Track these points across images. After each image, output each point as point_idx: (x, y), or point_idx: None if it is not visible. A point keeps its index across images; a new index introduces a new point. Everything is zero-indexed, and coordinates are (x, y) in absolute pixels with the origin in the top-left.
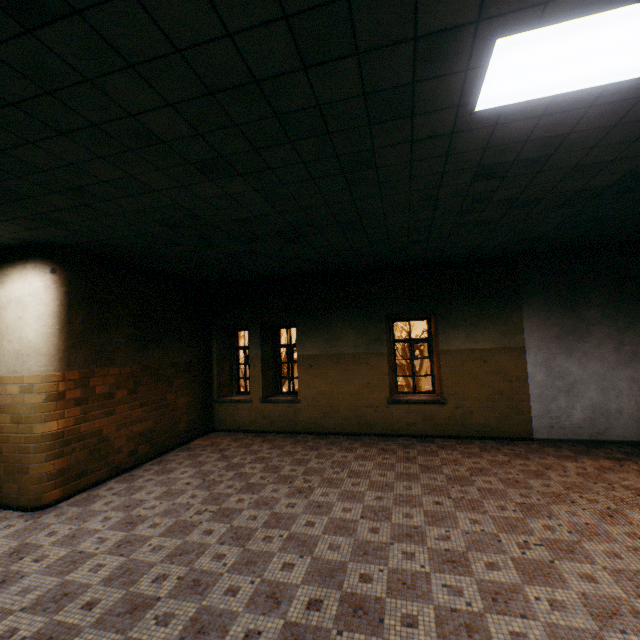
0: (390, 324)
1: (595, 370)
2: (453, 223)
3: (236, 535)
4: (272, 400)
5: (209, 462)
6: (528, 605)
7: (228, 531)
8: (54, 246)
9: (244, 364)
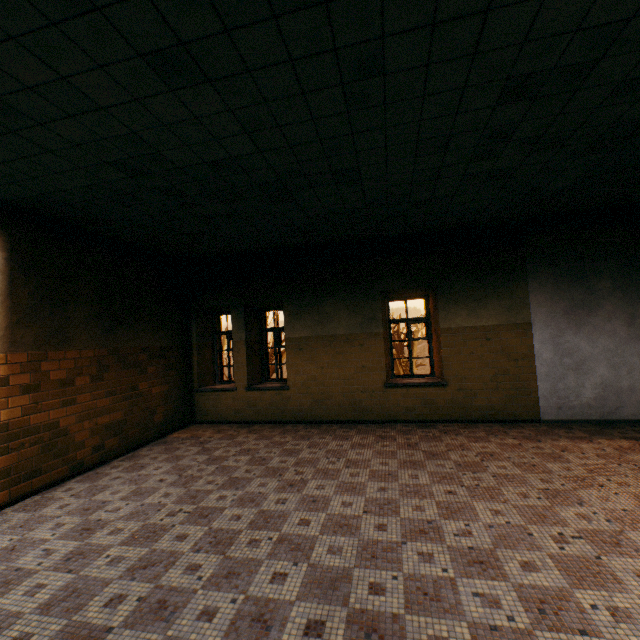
0: (385, 303)
1: (606, 345)
2: (463, 174)
3: (215, 540)
4: (258, 387)
5: (187, 456)
6: (585, 616)
7: (206, 535)
8: None
9: (227, 350)
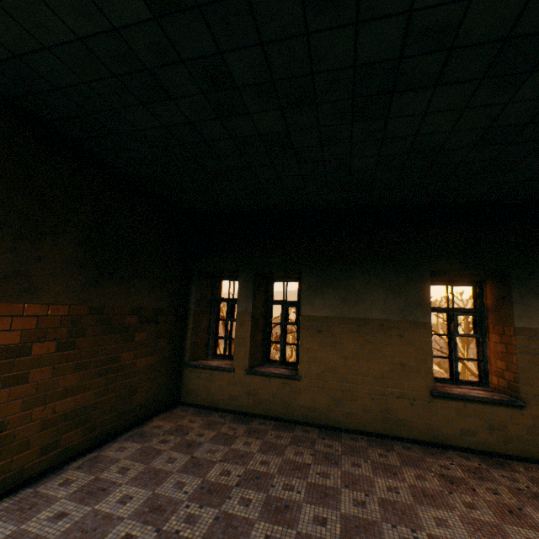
0: None
1: None
2: None
3: None
4: (262, 372)
5: (170, 474)
6: None
7: None
8: None
9: (226, 320)
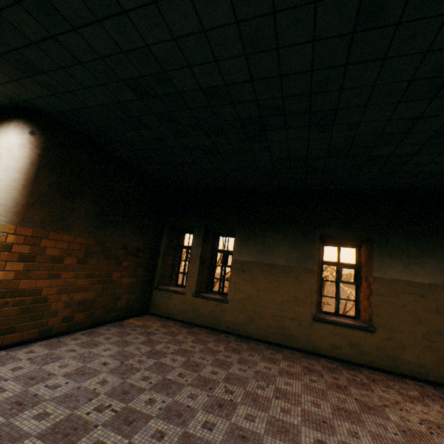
0: (320, 246)
1: None
2: (436, 130)
3: None
4: (203, 296)
5: (134, 343)
6: None
7: None
8: (39, 112)
9: (185, 261)
